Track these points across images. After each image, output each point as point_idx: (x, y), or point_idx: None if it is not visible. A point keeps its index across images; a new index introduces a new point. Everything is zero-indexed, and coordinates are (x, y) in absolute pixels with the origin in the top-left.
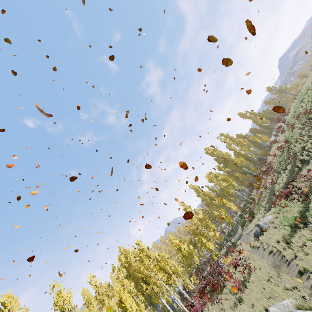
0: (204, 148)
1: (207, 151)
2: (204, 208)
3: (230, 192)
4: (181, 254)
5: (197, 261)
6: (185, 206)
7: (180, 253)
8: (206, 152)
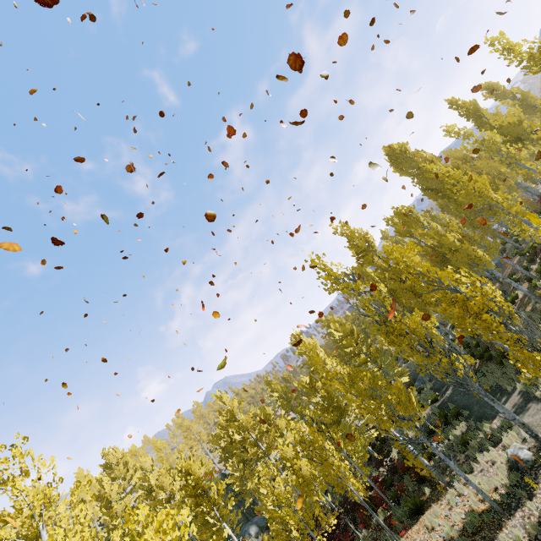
0: (383, 147)
1: (393, 154)
2: (347, 324)
3: (484, 259)
4: (268, 475)
5: (319, 501)
6: (328, 269)
7: (266, 470)
8: (389, 157)
